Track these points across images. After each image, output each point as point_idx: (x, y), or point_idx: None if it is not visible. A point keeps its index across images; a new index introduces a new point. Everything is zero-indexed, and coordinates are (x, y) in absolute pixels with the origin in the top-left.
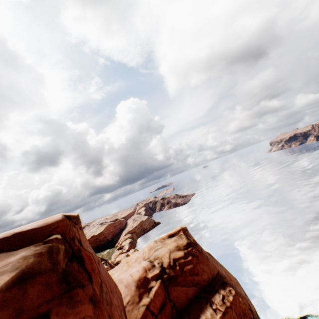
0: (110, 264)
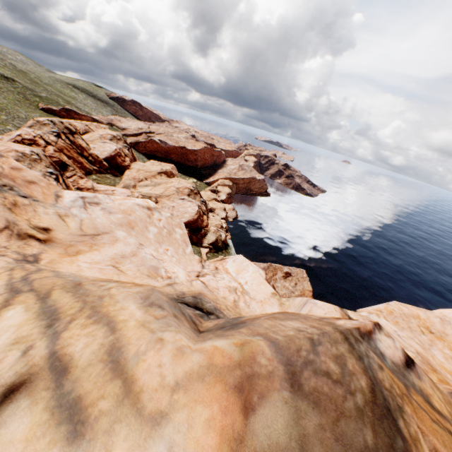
0: (206, 208)
